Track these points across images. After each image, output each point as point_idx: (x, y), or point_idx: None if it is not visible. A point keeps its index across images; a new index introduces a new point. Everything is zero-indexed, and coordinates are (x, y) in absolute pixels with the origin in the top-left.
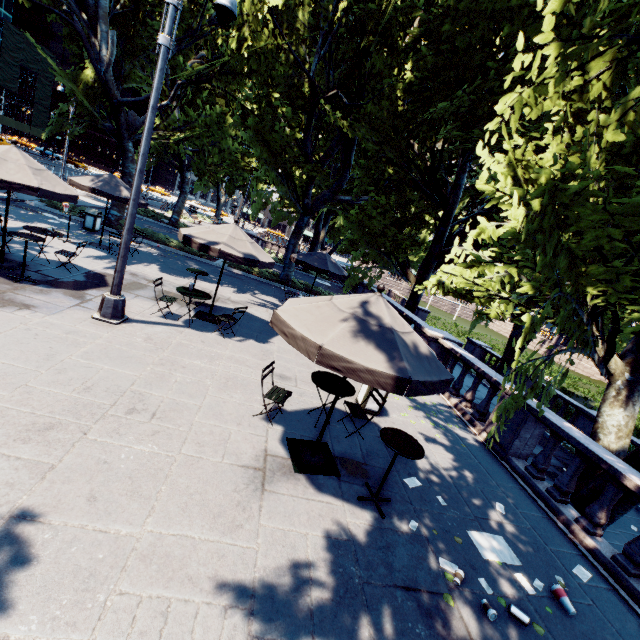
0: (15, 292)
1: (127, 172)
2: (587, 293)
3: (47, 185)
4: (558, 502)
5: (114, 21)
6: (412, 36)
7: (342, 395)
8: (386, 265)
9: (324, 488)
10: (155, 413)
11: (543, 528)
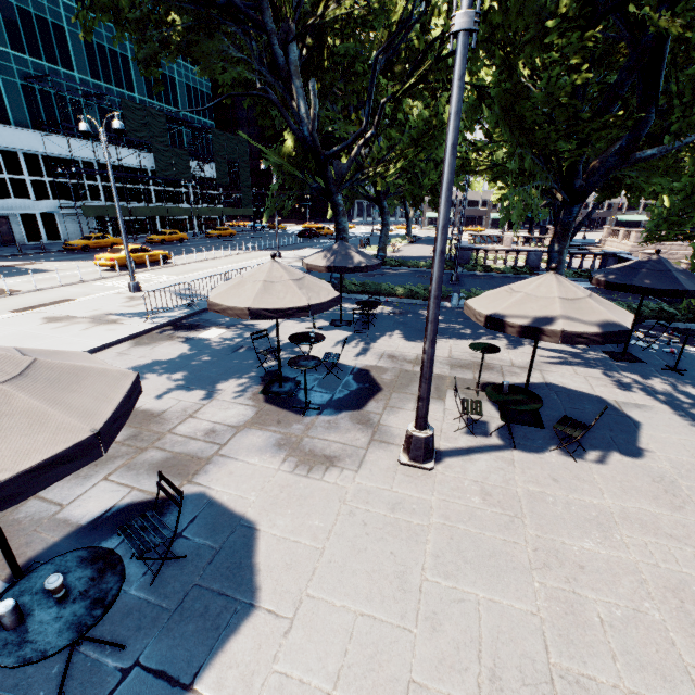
0: (309, 435)
1: (340, 228)
2: None
3: (313, 297)
4: None
5: (301, 72)
6: None
7: None
8: None
9: None
10: None
11: None
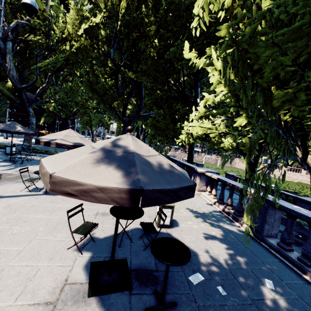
0: None
1: (30, 122)
2: (279, 113)
3: None
4: (310, 267)
5: (17, 55)
6: (154, 29)
7: (131, 218)
8: (172, 142)
9: (113, 308)
10: None
11: (308, 295)
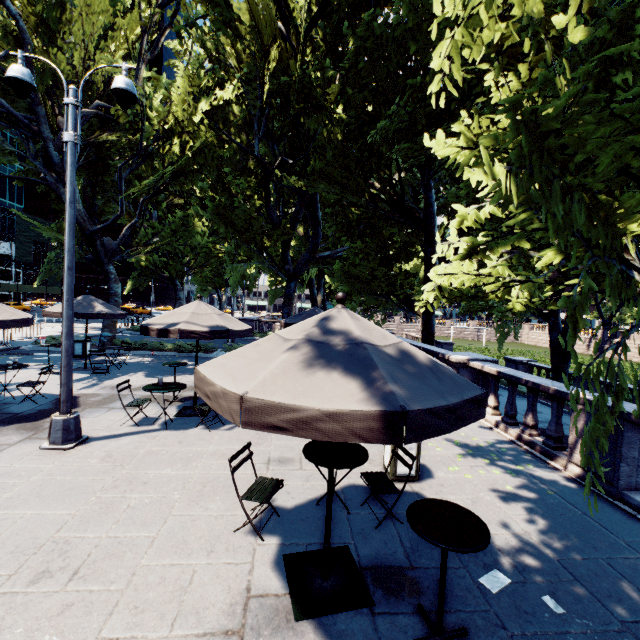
0: None
1: (112, 293)
2: (626, 233)
3: None
4: None
5: (82, 172)
6: (335, 90)
7: (348, 466)
8: (386, 305)
9: (347, 639)
10: (78, 570)
11: None
